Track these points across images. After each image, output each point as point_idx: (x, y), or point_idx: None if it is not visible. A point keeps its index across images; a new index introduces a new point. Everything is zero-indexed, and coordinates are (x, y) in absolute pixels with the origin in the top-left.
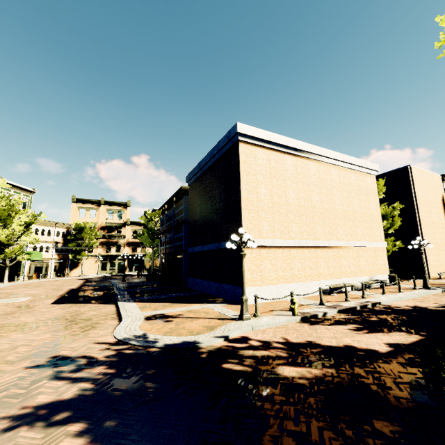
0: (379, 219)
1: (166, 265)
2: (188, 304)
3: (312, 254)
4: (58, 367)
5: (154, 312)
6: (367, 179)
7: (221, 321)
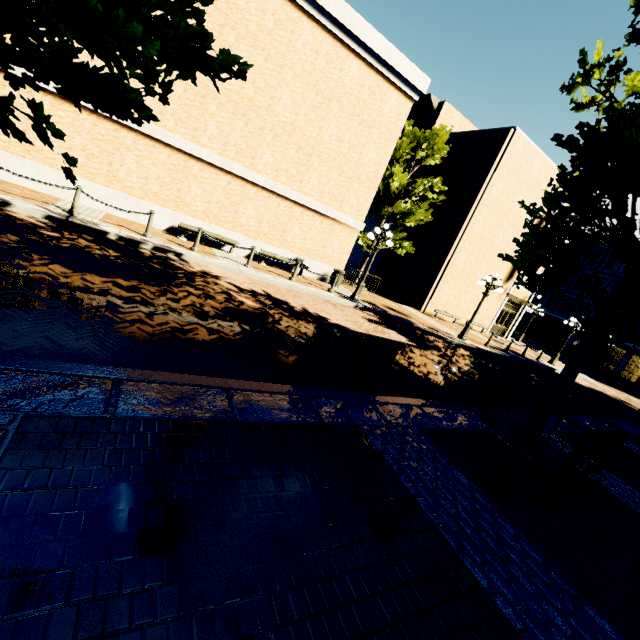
0: (373, 182)
1: None
2: None
3: (176, 162)
4: None
5: None
6: (389, 97)
7: None
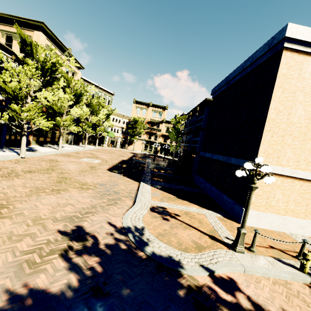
0: None
1: (182, 158)
2: (188, 202)
3: None
4: (73, 241)
5: (159, 203)
6: None
7: (211, 242)
